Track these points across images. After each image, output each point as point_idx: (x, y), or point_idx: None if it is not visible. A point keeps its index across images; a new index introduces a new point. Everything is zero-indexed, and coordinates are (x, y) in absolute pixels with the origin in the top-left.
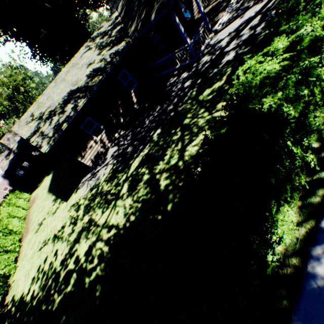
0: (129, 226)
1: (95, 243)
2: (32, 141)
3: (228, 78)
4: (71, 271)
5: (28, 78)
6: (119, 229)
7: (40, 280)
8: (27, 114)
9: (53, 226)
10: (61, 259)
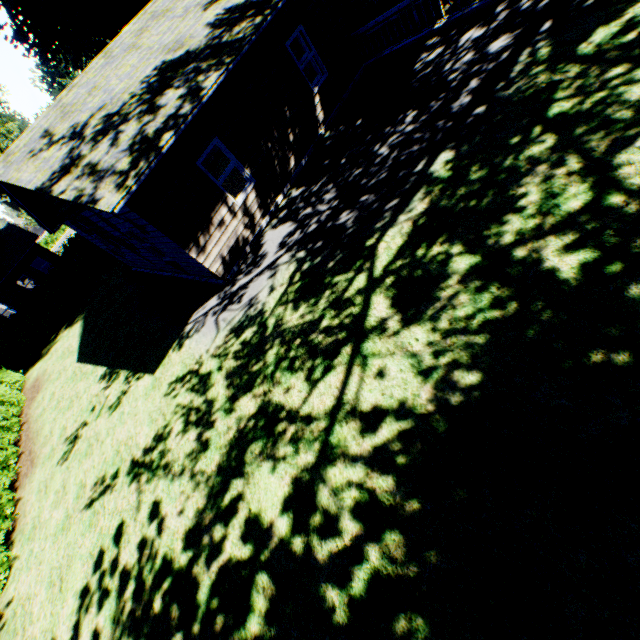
0: (465, 405)
1: (322, 472)
2: (58, 191)
3: None
4: (239, 565)
5: None
6: (417, 419)
7: (112, 600)
8: (29, 134)
9: (121, 439)
10: (181, 529)
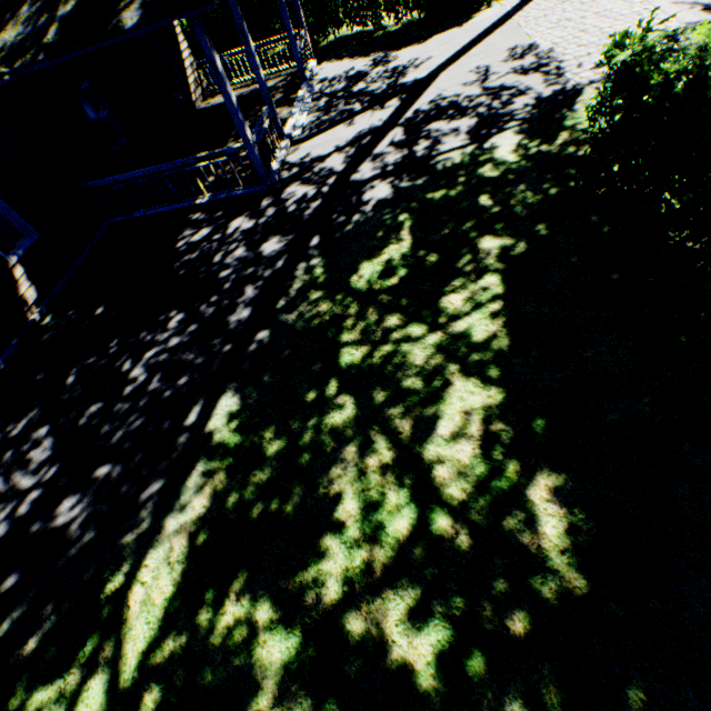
0: None
1: None
2: None
3: (418, 237)
4: None
5: None
6: None
7: None
8: None
9: None
10: None
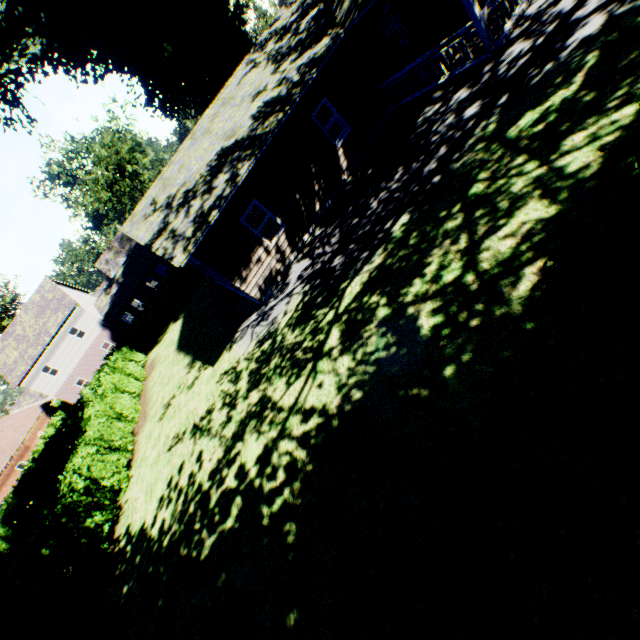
0: (350, 411)
1: (277, 443)
2: (155, 248)
3: (590, 76)
4: (230, 491)
5: (138, 149)
6: (327, 417)
7: (173, 504)
8: (145, 201)
9: (190, 410)
10: (209, 469)
